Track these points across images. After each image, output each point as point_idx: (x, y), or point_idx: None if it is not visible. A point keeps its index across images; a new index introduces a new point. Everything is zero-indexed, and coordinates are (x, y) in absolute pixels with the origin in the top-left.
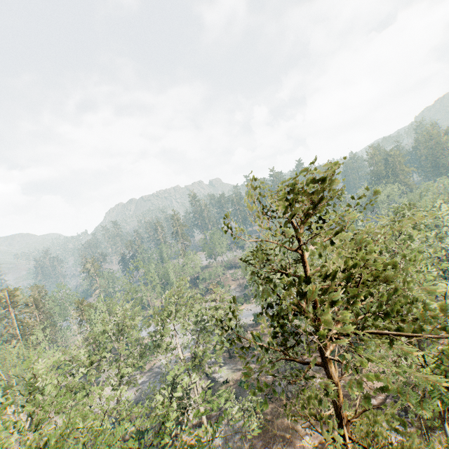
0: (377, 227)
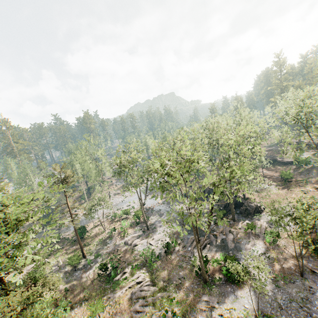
0: None
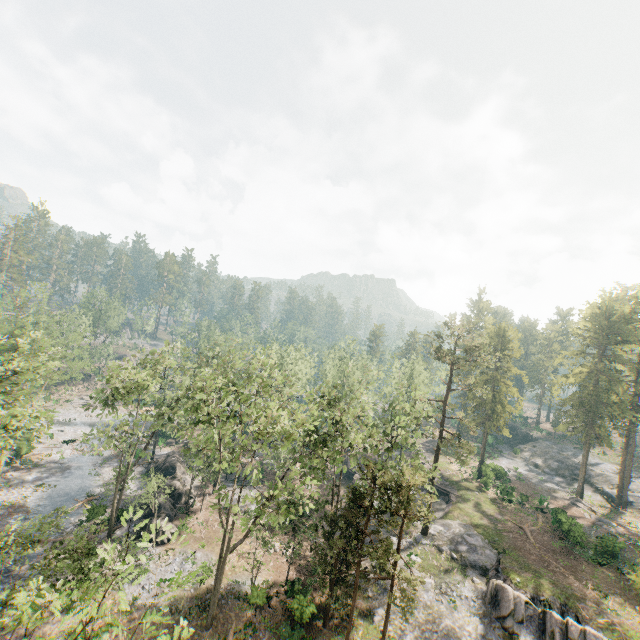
0: (470, 339)
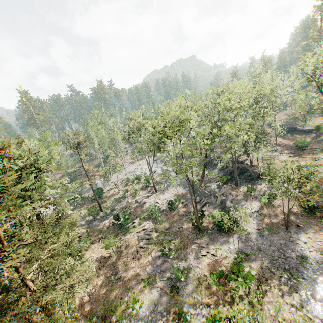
0: None
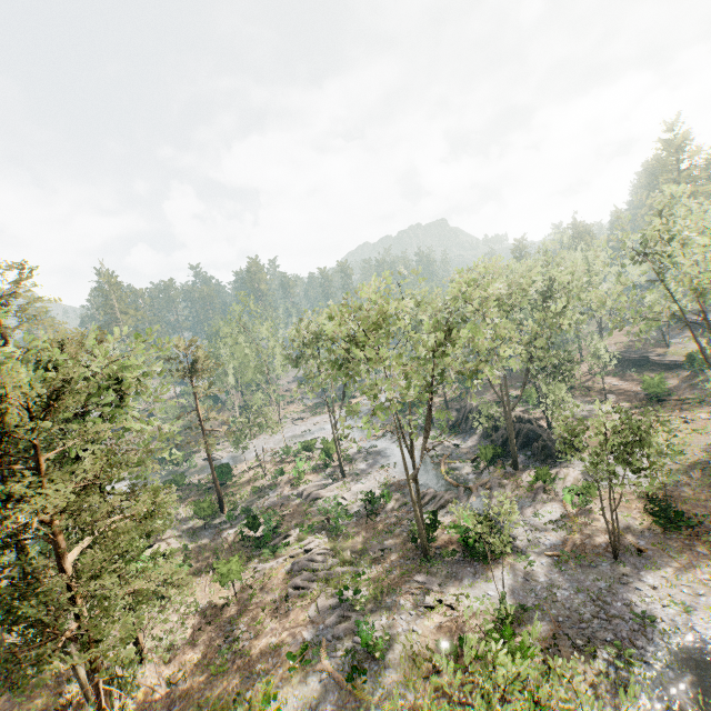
0: None
